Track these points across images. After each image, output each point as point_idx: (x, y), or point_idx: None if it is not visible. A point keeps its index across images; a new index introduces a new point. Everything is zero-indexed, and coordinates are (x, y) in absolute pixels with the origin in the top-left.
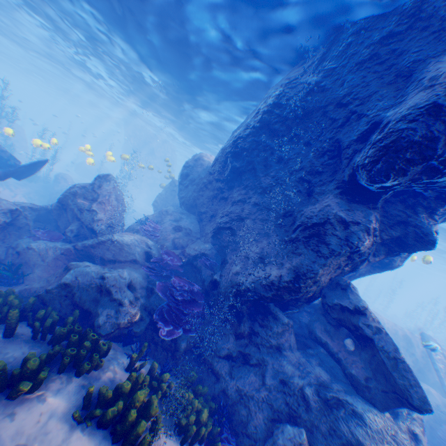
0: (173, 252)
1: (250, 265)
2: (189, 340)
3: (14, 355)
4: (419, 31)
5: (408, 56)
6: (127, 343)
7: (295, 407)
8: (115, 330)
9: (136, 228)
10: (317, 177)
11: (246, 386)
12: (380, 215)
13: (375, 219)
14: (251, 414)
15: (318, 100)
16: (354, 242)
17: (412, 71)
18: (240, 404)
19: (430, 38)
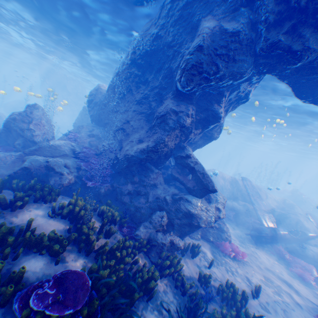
0: (90, 148)
1: (134, 144)
2: (106, 188)
3: (7, 198)
4: (199, 2)
5: (196, 17)
6: (70, 195)
7: (162, 205)
8: (61, 188)
9: (64, 139)
10: (164, 91)
11: (138, 203)
12: (196, 108)
13: (192, 110)
14: (142, 214)
15: (159, 44)
16: (182, 122)
17: (198, 26)
18: (136, 211)
19: (203, 7)
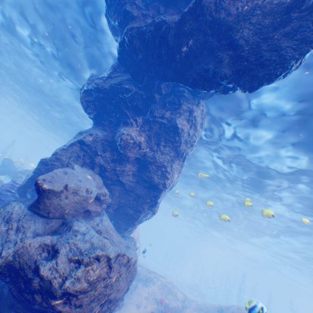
0: None
1: None
2: None
3: None
4: None
5: None
6: None
7: None
8: None
9: None
10: None
11: None
12: (111, 134)
13: (101, 132)
14: None
15: None
16: (81, 137)
17: None
18: None
19: None
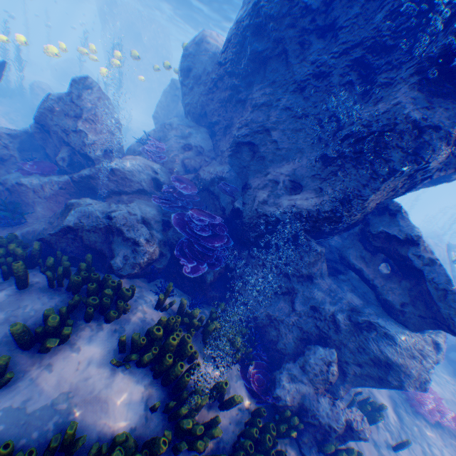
0: (186, 178)
1: (280, 191)
2: (215, 273)
3: (35, 309)
4: None
5: None
6: (152, 280)
7: (325, 329)
8: (136, 269)
9: (138, 150)
10: (383, 57)
11: (275, 311)
12: None
13: None
14: (281, 335)
15: None
16: (426, 157)
17: None
18: (269, 326)
19: None
